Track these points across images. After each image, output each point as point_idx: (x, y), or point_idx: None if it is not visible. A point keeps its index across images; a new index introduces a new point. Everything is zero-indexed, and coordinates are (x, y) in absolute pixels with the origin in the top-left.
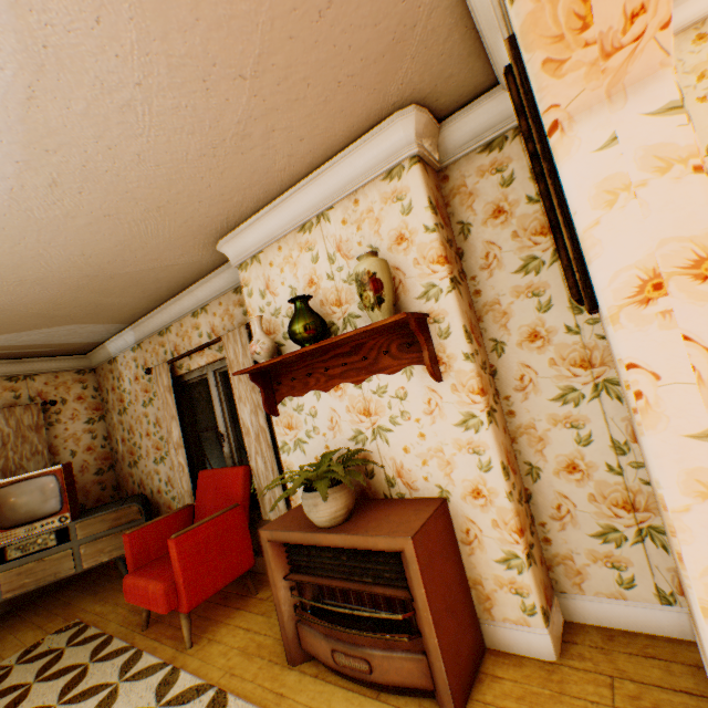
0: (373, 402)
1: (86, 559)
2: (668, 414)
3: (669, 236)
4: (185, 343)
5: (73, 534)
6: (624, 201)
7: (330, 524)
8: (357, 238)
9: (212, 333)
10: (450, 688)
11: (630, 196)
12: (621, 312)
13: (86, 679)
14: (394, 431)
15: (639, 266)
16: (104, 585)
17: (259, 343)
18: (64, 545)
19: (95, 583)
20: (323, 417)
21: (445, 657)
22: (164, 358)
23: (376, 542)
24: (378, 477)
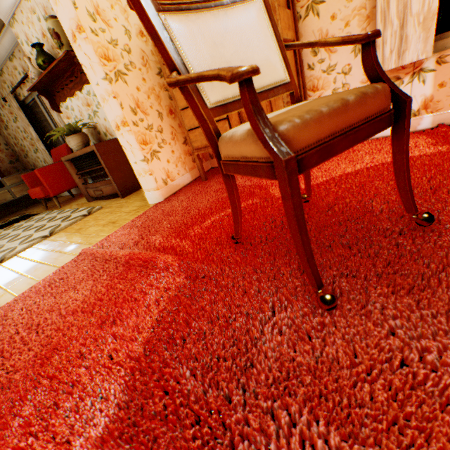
0: (89, 100)
1: (17, 194)
2: (92, 79)
3: (70, 18)
4: (15, 80)
5: (5, 184)
6: (59, 3)
7: (79, 149)
8: (50, 6)
9: (25, 72)
10: (119, 190)
11: (59, 1)
12: (74, 46)
13: (25, 220)
14: (99, 112)
15: (70, 29)
16: (34, 207)
17: (32, 73)
18: (3, 189)
19: (31, 208)
20: (77, 111)
21: (116, 182)
22: (10, 92)
23: (88, 150)
24: (102, 134)
